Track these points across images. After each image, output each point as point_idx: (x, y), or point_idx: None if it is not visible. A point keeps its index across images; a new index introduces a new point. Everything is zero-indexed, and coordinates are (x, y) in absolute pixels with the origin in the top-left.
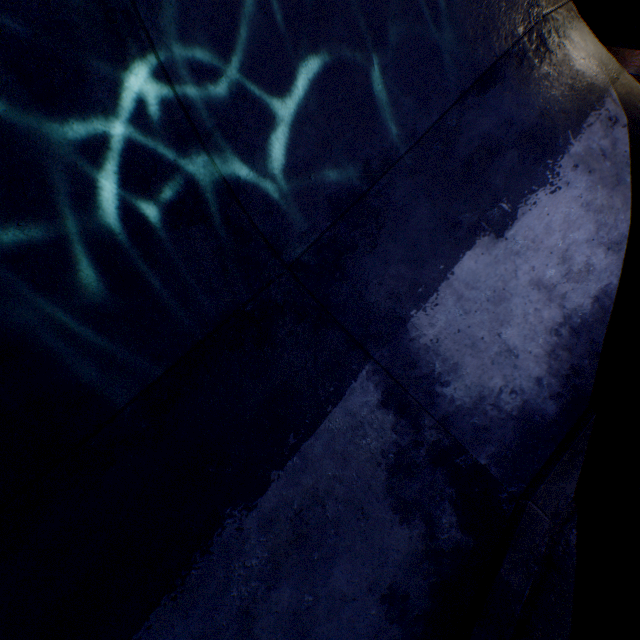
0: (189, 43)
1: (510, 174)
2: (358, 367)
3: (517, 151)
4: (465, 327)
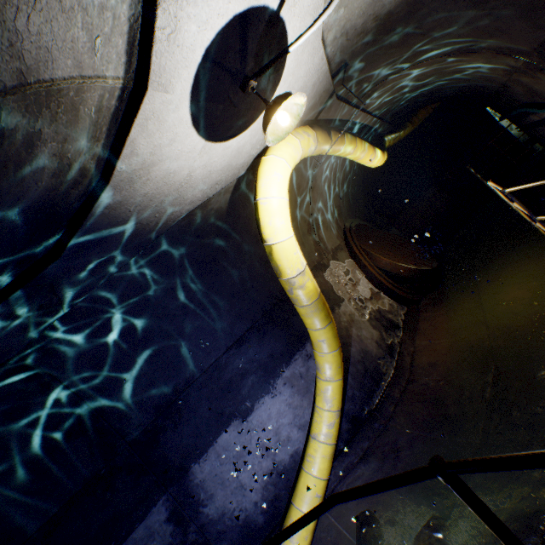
0: (79, 374)
1: (252, 387)
2: (159, 498)
3: (256, 375)
4: (220, 472)
